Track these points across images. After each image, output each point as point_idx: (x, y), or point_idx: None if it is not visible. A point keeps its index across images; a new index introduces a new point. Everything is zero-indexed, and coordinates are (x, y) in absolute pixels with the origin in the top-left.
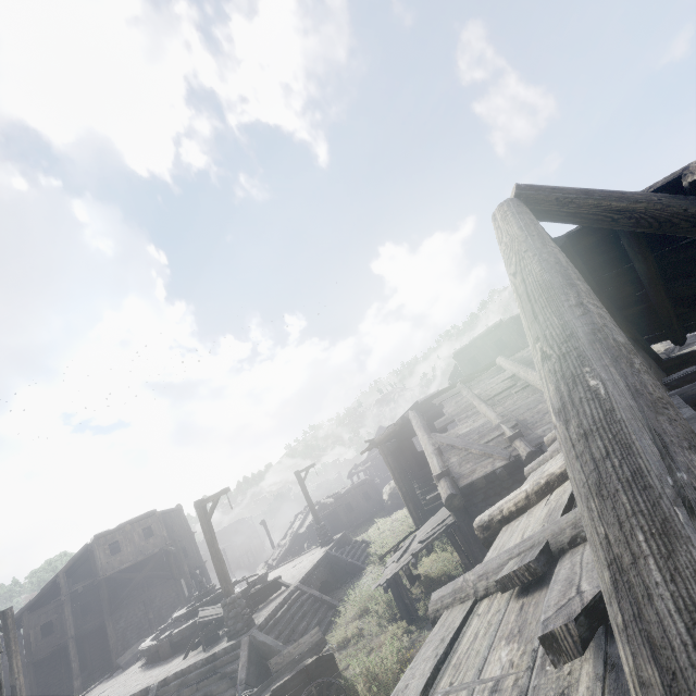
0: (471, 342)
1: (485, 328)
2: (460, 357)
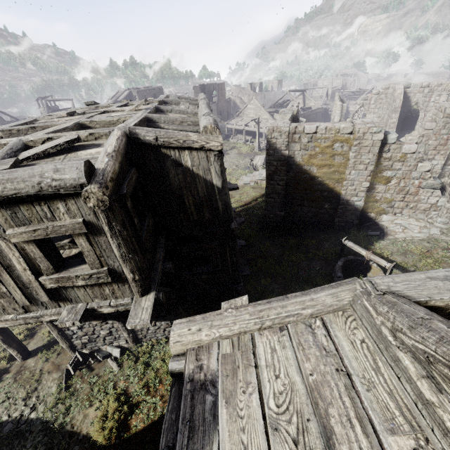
0: (146, 89)
1: (151, 87)
2: (140, 93)
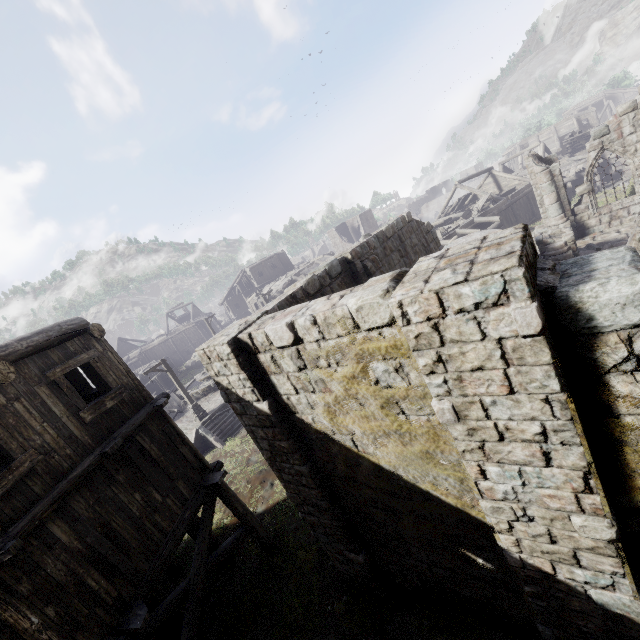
0: (260, 263)
1: (266, 257)
2: (253, 270)
